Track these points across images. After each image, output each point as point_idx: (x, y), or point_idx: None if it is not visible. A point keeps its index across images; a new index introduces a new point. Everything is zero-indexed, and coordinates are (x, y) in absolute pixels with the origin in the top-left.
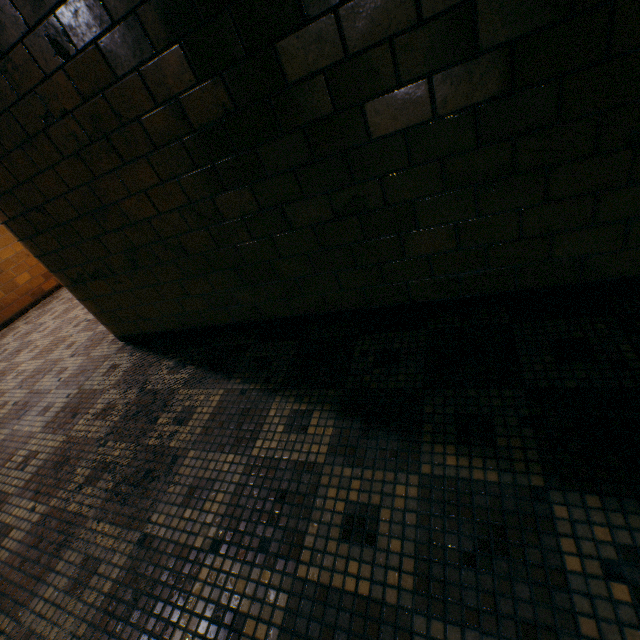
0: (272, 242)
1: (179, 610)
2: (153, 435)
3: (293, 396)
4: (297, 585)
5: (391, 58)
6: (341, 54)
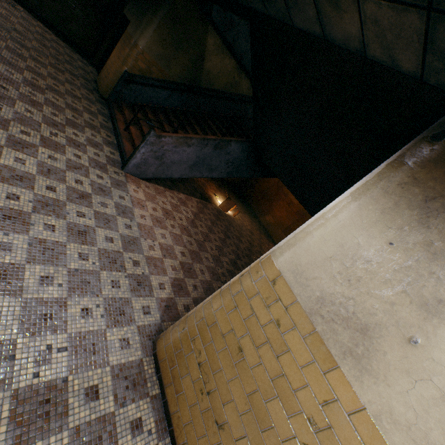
0: (49, 2)
1: (36, 28)
2: (8, 1)
3: (43, 24)
4: (52, 38)
5: (82, 9)
6: (78, 2)
